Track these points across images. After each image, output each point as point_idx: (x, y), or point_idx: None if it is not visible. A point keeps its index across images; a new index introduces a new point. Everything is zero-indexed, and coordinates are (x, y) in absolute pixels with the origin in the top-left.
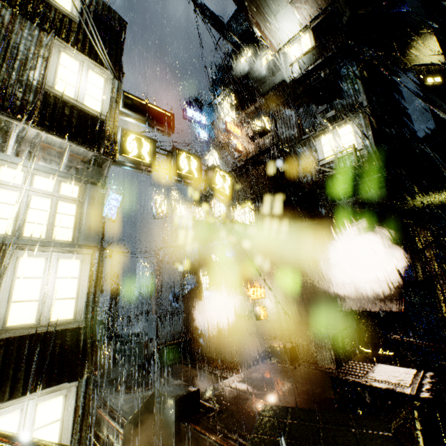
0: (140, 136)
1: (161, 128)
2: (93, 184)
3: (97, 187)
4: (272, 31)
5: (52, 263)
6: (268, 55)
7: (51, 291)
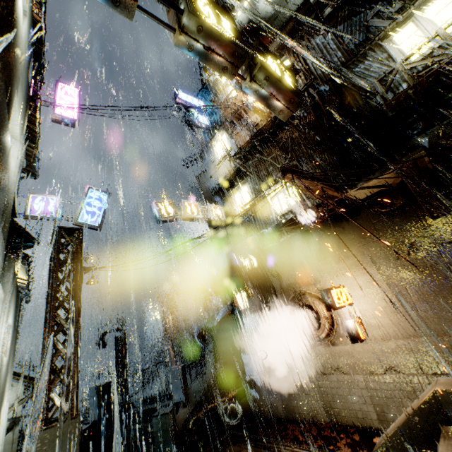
0: None
1: None
2: None
3: None
4: None
5: None
6: None
7: None
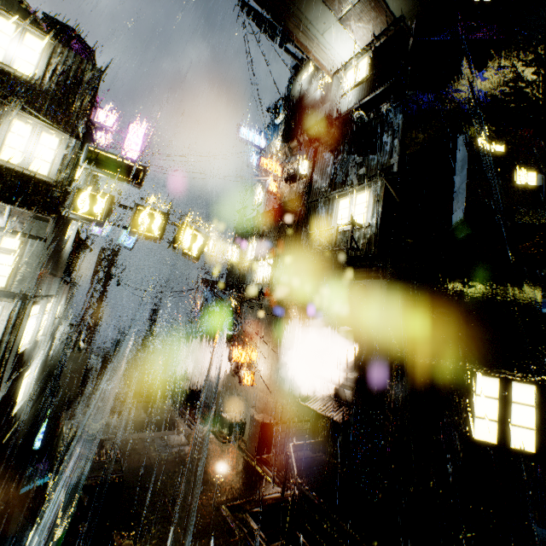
0: (95, 192)
1: (127, 182)
2: (34, 239)
3: (39, 242)
4: (321, 51)
5: None
6: (326, 77)
7: None
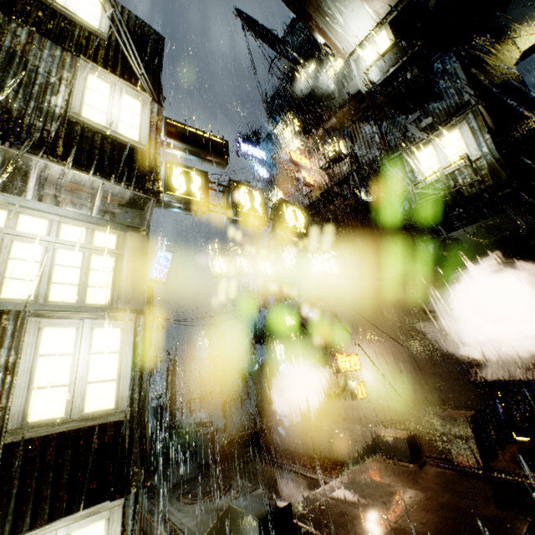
0: (188, 169)
1: (213, 158)
2: (133, 231)
3: (139, 235)
4: (338, 34)
5: (85, 334)
6: (335, 65)
7: (84, 372)
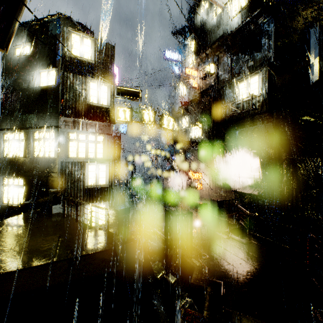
0: (125, 108)
1: (135, 100)
2: (107, 135)
3: (109, 136)
4: None
5: (97, 167)
6: (218, 8)
7: (98, 175)
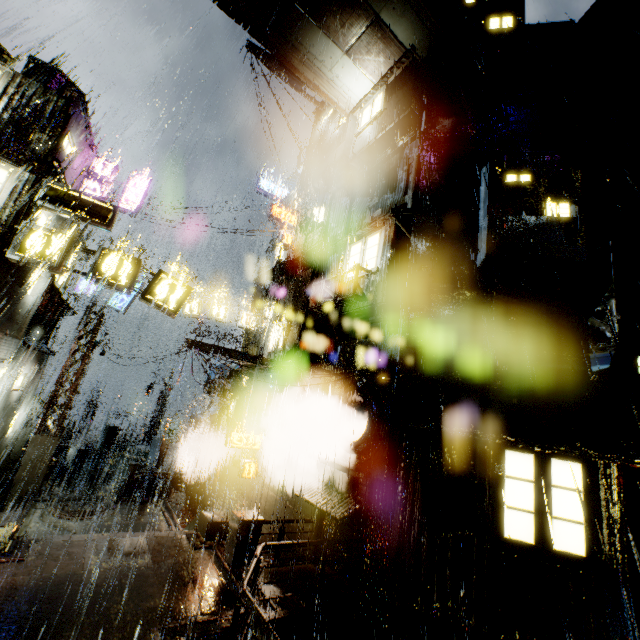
0: (50, 233)
1: (92, 223)
2: None
3: None
4: (332, 89)
5: None
6: (344, 118)
7: None
